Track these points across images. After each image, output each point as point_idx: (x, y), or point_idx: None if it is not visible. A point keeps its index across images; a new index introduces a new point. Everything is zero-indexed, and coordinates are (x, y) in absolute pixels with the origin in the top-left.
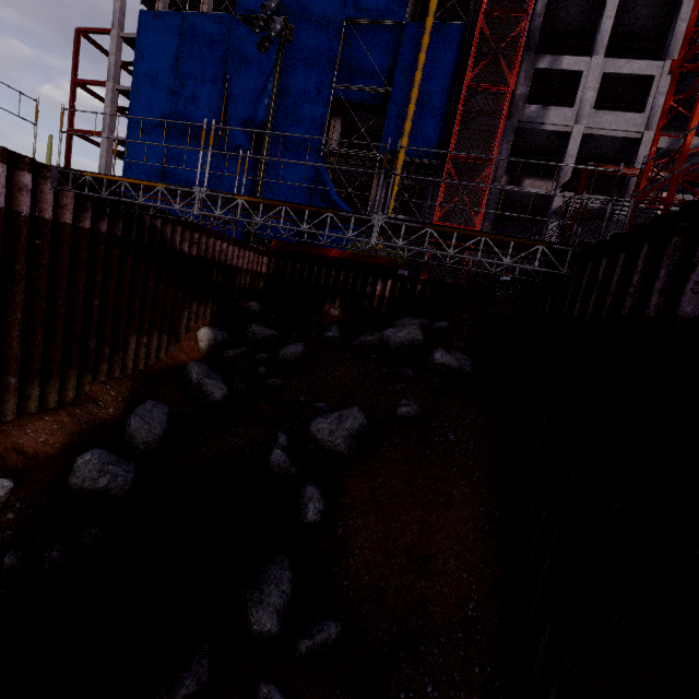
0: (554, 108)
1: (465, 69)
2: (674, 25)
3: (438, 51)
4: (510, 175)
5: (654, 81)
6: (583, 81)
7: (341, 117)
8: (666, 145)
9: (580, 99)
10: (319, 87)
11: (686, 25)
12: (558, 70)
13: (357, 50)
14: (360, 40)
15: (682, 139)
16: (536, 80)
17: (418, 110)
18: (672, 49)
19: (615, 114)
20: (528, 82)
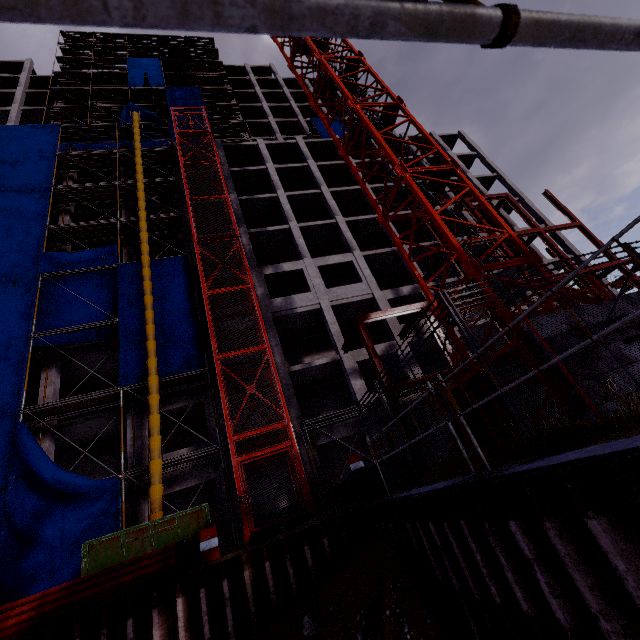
0: (296, 296)
1: (201, 289)
2: (342, 235)
3: (164, 278)
4: (288, 359)
5: (354, 263)
6: (307, 274)
7: (57, 367)
8: (393, 296)
9: (313, 285)
10: (8, 342)
11: (350, 233)
12: (283, 272)
13: (64, 297)
14: (67, 288)
15: (399, 289)
16: (269, 285)
17: (161, 328)
18: (351, 245)
19: (344, 287)
20: (263, 284)
